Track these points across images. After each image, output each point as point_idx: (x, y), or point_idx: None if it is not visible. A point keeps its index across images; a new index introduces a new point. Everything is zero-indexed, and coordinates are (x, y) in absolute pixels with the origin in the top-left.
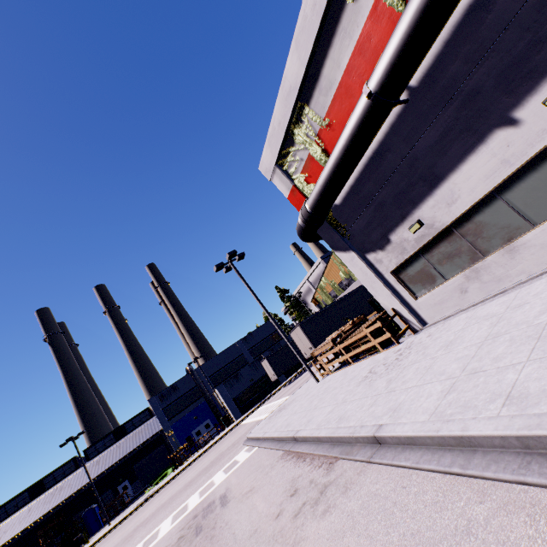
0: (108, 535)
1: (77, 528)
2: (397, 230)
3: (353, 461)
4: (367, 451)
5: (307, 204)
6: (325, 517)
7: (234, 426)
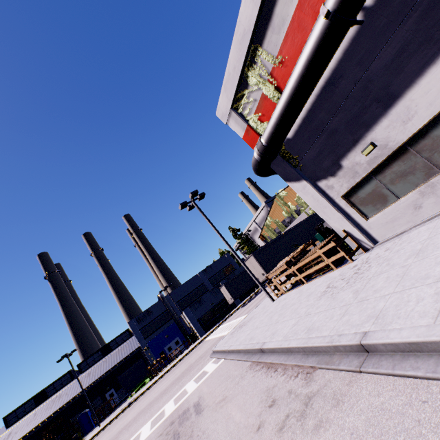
0: (98, 435)
1: (73, 429)
2: (349, 155)
3: (336, 370)
4: (353, 360)
5: (262, 138)
6: (319, 433)
7: (199, 342)
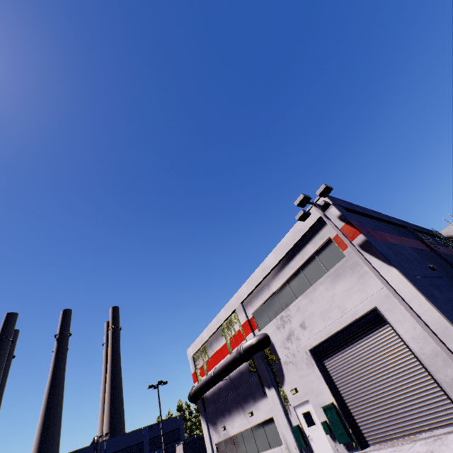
0: None
1: None
2: (220, 424)
3: None
4: None
5: (193, 389)
6: None
7: None
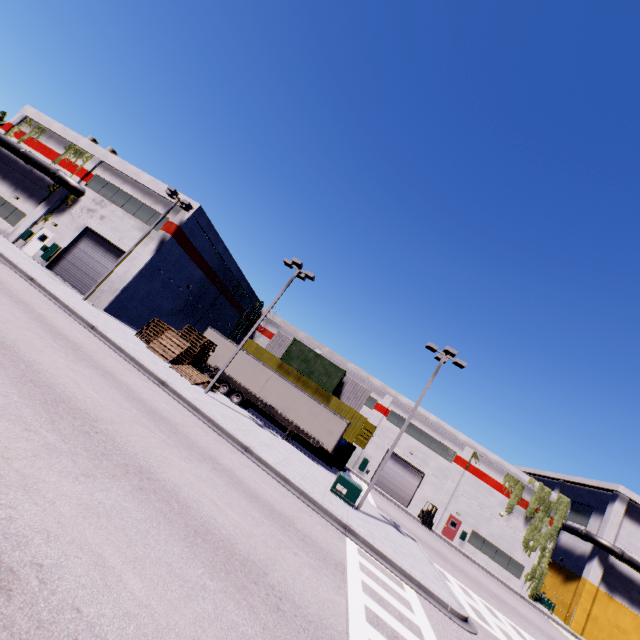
0: None
1: None
2: None
3: None
4: None
5: None
6: None
7: None
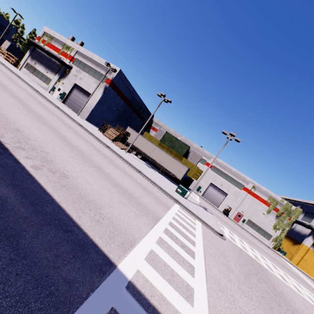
0: None
1: None
2: (34, 61)
3: None
4: None
5: (34, 41)
6: None
7: None
